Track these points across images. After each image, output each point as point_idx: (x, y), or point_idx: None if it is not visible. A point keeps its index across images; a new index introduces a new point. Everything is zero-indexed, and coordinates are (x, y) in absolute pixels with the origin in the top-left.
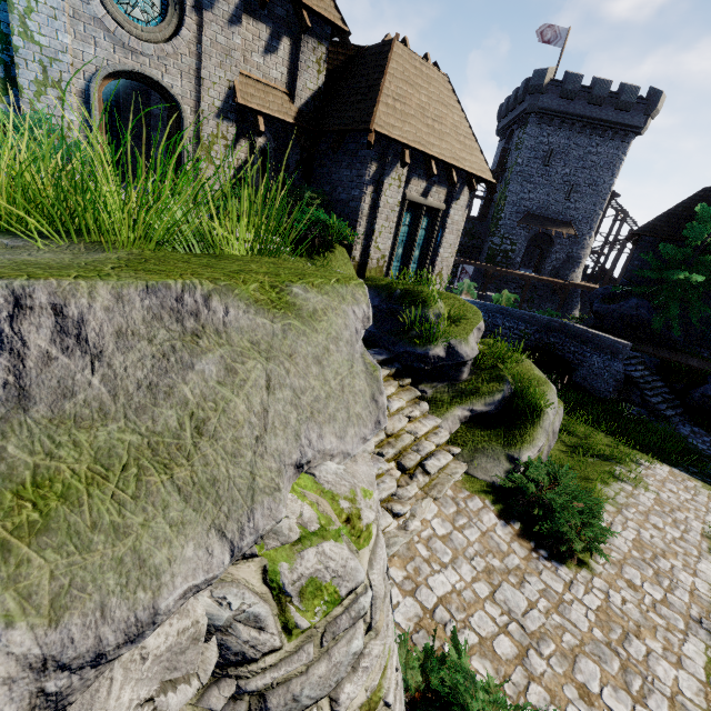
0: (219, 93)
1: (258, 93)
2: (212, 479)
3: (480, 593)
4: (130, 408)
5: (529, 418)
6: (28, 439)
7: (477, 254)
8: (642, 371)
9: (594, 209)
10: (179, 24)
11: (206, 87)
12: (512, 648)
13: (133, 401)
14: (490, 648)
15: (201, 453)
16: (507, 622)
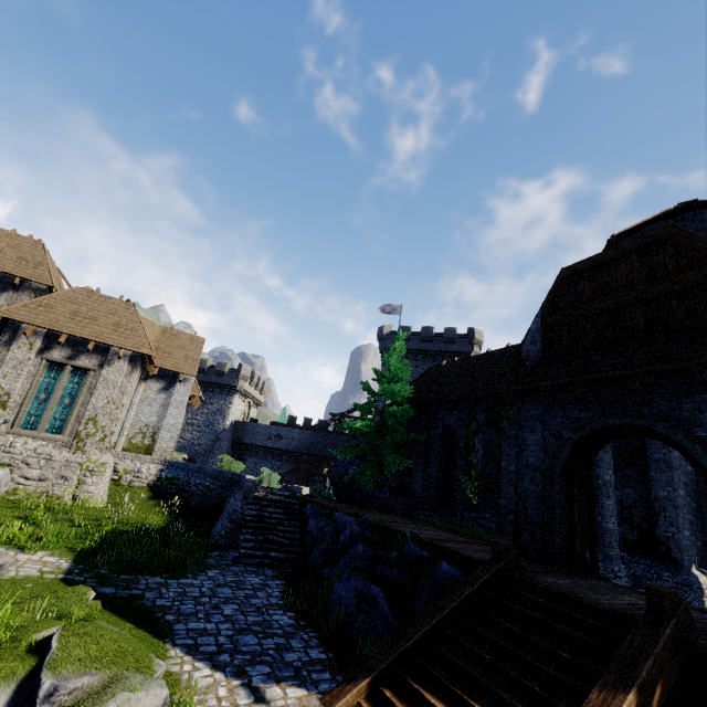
0: None
1: None
2: None
3: None
4: None
5: None
6: None
7: None
8: (274, 514)
9: None
10: None
11: None
12: None
13: None
14: None
15: None
16: None
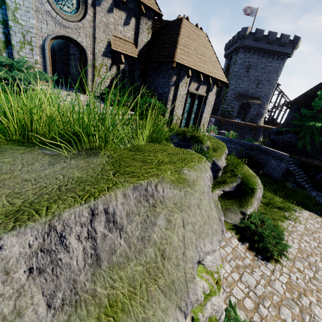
0: (103, 45)
1: (121, 44)
2: (172, 281)
3: (235, 278)
4: (136, 252)
5: (249, 194)
6: (103, 281)
7: (216, 113)
8: (294, 167)
9: (269, 91)
10: (85, 13)
11: (97, 42)
12: (252, 304)
13: (137, 248)
14: (242, 304)
15: (166, 269)
16: (248, 291)
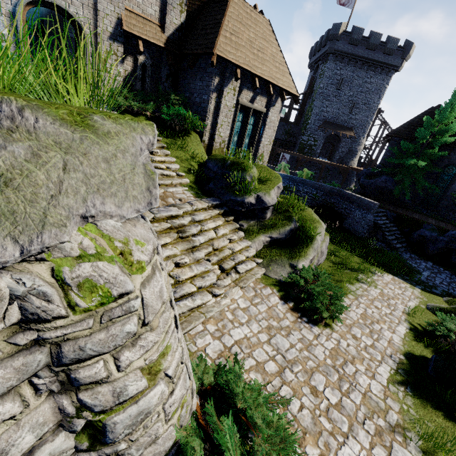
0: (110, 22)
1: (138, 24)
2: (12, 211)
3: (261, 339)
4: None
5: (305, 242)
6: None
7: (292, 147)
8: (385, 220)
9: (367, 119)
10: None
11: (101, 16)
12: (276, 368)
13: None
14: (262, 367)
15: (5, 196)
16: (275, 354)
